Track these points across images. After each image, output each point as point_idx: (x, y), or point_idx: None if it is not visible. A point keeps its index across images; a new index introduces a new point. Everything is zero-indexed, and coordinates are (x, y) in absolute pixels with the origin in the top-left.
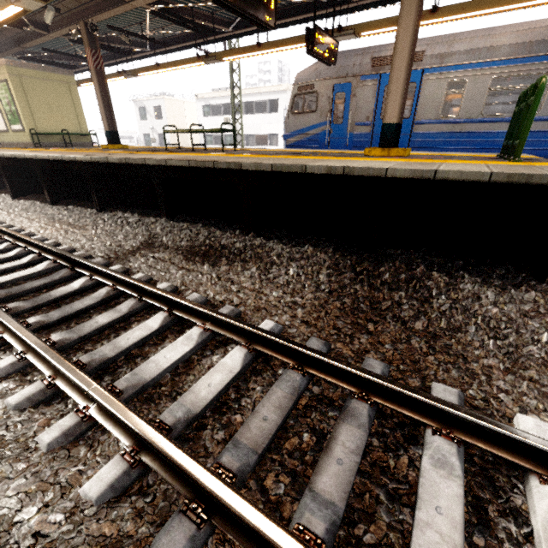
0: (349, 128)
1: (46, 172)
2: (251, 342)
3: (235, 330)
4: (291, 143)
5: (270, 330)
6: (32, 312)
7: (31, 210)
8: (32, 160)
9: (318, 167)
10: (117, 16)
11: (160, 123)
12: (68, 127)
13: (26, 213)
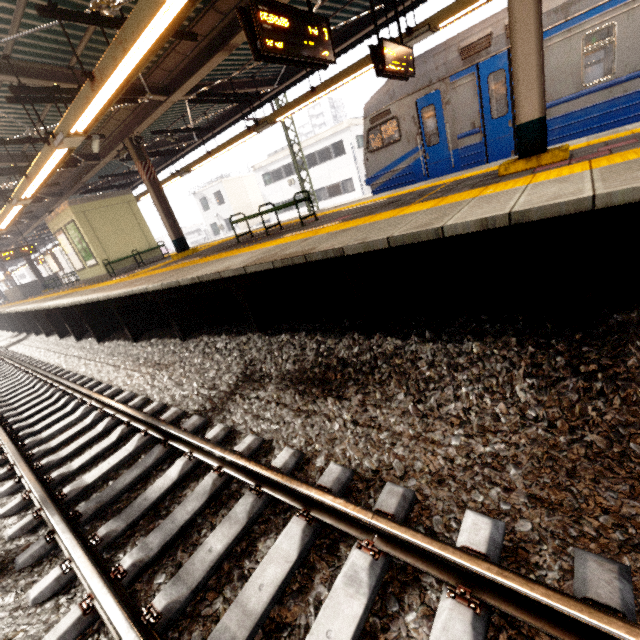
0: (451, 145)
1: (122, 309)
2: (468, 583)
3: (428, 555)
4: (377, 186)
5: (488, 541)
6: (128, 533)
7: (116, 352)
8: (106, 300)
9: (462, 224)
10: (159, 119)
11: (223, 208)
12: (137, 246)
13: (112, 359)
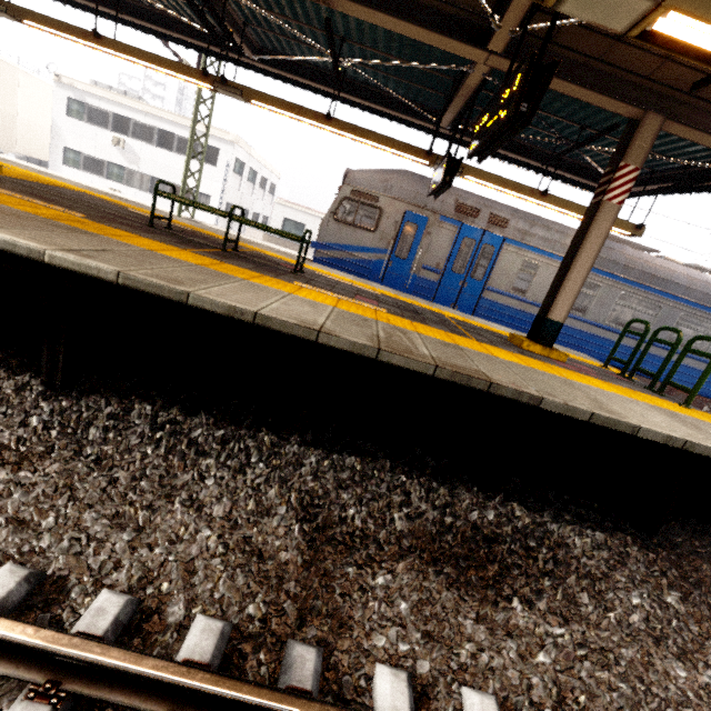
0: (414, 269)
1: None
2: None
3: None
4: (324, 257)
5: None
6: None
7: None
8: None
9: (655, 433)
10: None
11: None
12: None
13: None
